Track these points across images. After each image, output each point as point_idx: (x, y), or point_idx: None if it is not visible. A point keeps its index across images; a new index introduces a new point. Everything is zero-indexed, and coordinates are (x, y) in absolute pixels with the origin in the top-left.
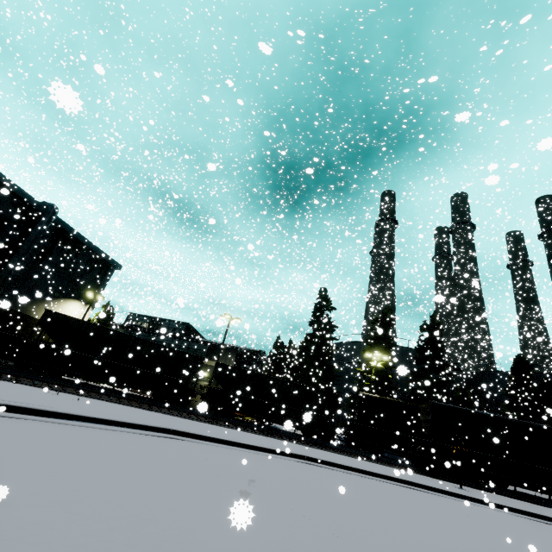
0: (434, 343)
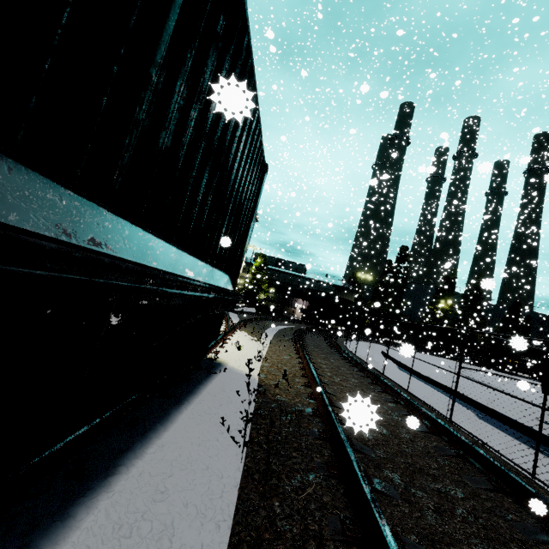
0: (477, 294)
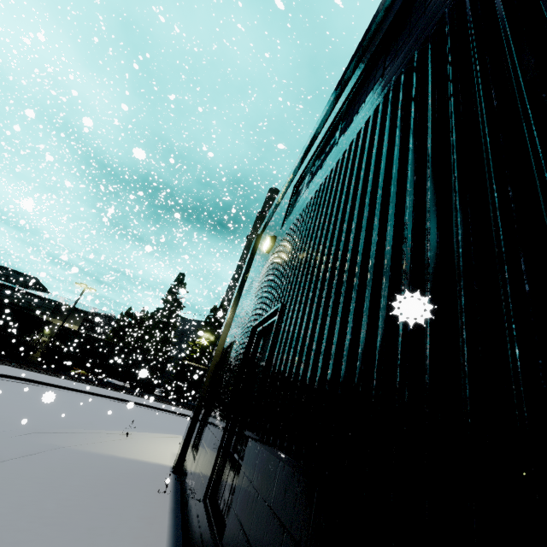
0: None
